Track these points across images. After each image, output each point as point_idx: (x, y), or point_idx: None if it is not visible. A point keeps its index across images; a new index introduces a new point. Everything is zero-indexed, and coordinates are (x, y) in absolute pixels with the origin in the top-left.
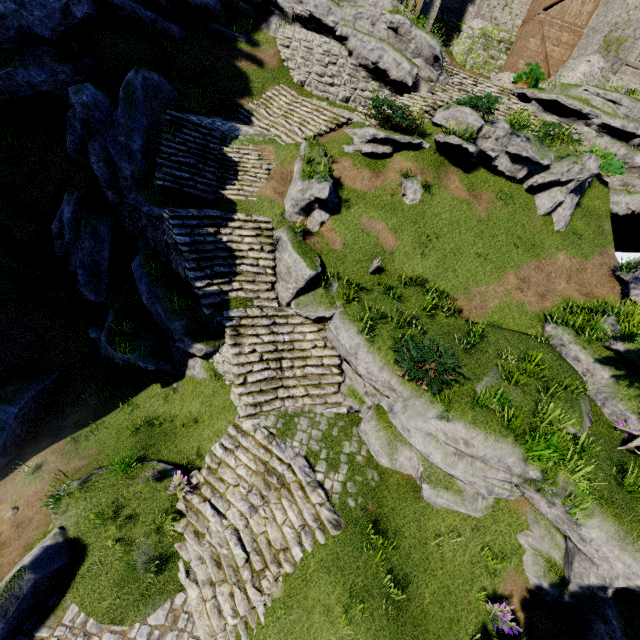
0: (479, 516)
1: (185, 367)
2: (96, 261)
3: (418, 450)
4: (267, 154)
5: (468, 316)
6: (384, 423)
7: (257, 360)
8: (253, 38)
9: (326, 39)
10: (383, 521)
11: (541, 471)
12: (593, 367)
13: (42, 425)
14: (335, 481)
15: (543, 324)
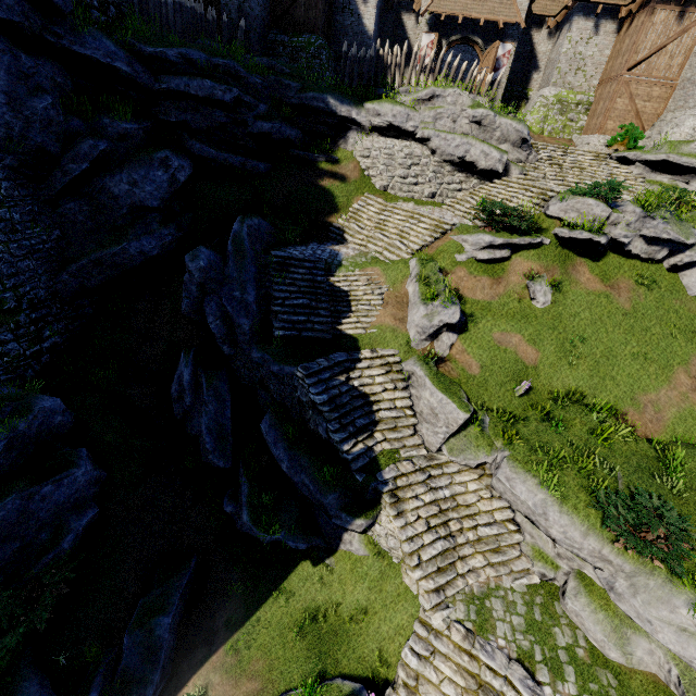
0: None
1: (338, 541)
2: (220, 423)
3: (672, 651)
4: (376, 277)
5: (645, 433)
6: (598, 600)
7: (425, 529)
8: (332, 155)
9: (406, 143)
10: None
11: None
12: None
13: (191, 628)
14: (568, 695)
15: None
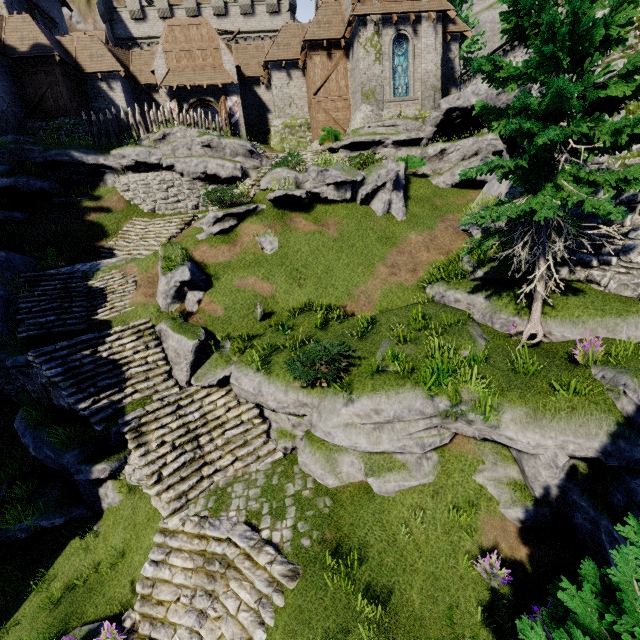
0: (432, 479)
1: (99, 500)
2: None
3: (345, 447)
4: (130, 270)
5: (361, 315)
6: (316, 443)
7: (169, 450)
8: (96, 196)
9: (157, 173)
10: (345, 542)
11: (447, 398)
12: (470, 299)
13: None
14: (284, 529)
15: (424, 290)
